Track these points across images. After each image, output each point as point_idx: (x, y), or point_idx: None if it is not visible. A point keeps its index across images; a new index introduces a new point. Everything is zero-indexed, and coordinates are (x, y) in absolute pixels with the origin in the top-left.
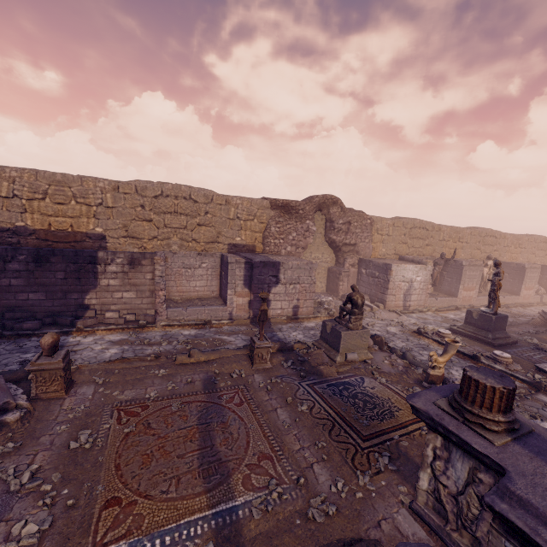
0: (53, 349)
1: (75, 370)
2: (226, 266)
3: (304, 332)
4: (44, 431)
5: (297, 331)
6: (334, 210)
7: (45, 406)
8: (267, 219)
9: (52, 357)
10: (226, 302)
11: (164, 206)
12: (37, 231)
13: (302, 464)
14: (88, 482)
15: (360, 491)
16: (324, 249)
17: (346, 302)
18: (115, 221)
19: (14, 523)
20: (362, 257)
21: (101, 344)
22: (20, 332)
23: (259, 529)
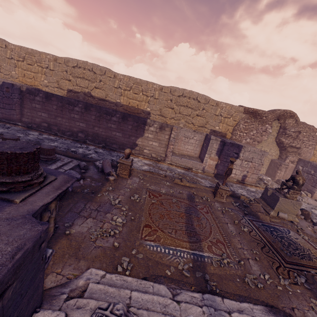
0: (128, 156)
1: (131, 169)
2: (208, 140)
3: (247, 191)
4: (121, 188)
5: (243, 190)
6: (289, 121)
7: (121, 179)
8: (239, 119)
9: (127, 159)
10: (202, 160)
11: (182, 102)
12: (123, 105)
13: (242, 256)
14: (138, 214)
15: (280, 286)
16: (272, 147)
17: (289, 179)
18: (156, 106)
19: (113, 215)
20: (302, 158)
21: (140, 163)
22: (111, 148)
23: (215, 271)
